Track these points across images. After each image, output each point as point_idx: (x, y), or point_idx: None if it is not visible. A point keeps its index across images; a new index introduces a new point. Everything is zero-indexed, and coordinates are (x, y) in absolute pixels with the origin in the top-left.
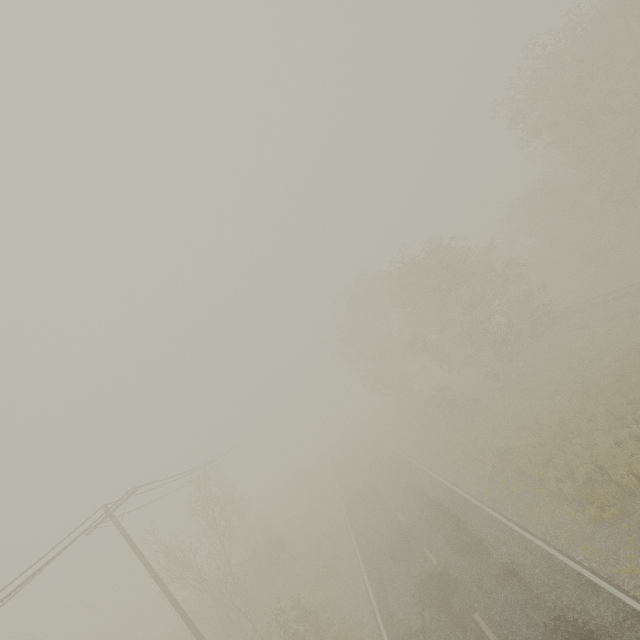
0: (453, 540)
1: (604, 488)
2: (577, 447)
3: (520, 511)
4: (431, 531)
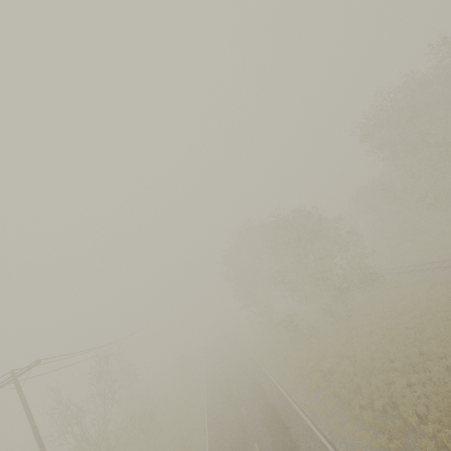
0: (277, 441)
1: (394, 421)
2: (379, 382)
3: (330, 427)
4: (263, 430)
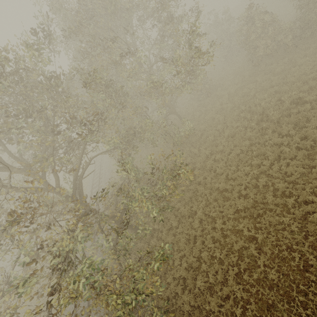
0: None
1: None
2: None
3: None
4: None
